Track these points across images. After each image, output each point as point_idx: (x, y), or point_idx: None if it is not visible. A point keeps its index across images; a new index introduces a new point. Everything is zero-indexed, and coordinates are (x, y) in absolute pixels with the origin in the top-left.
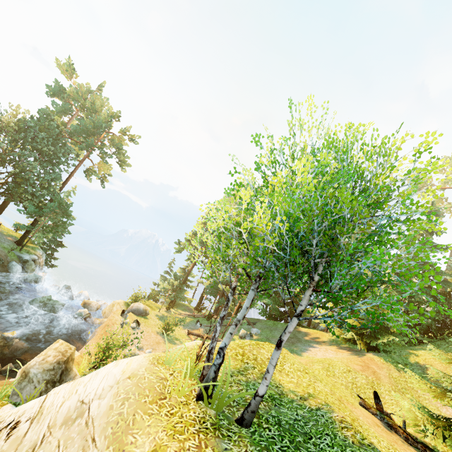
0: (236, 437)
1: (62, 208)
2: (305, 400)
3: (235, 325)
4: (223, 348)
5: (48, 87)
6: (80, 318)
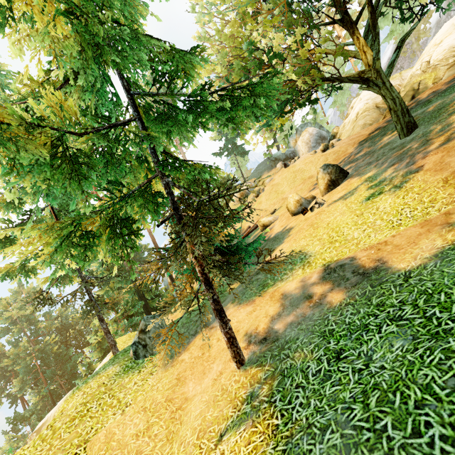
0: None
1: None
2: None
3: None
4: None
5: None
6: None
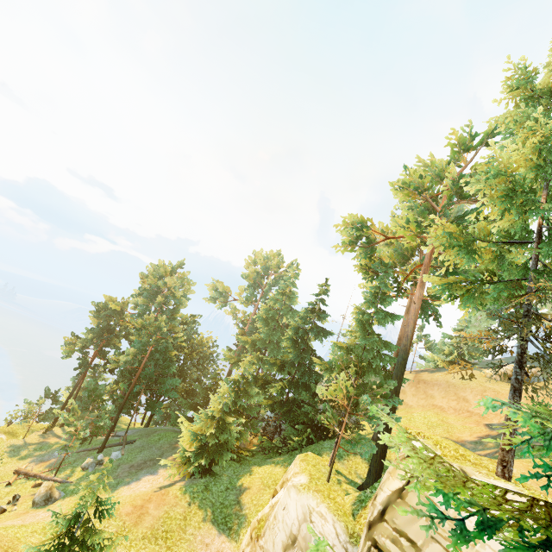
0: None
1: None
2: None
3: None
4: None
5: None
6: None
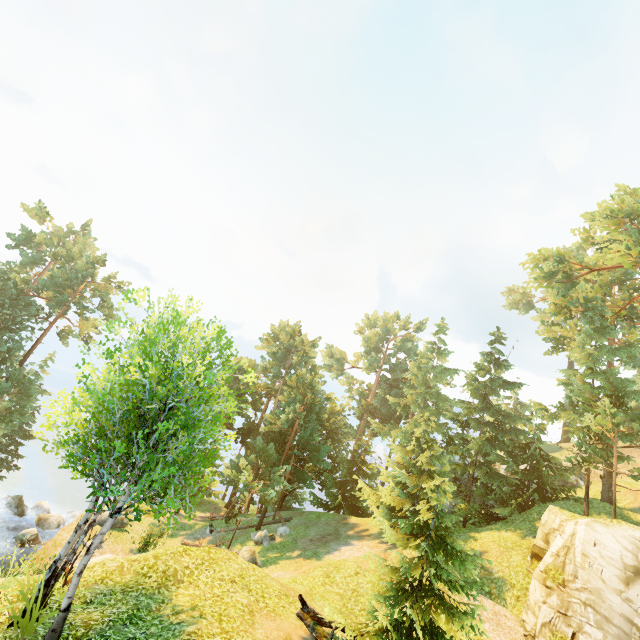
0: None
1: (22, 387)
2: (177, 614)
3: (75, 532)
4: (57, 561)
5: (11, 238)
6: (21, 543)
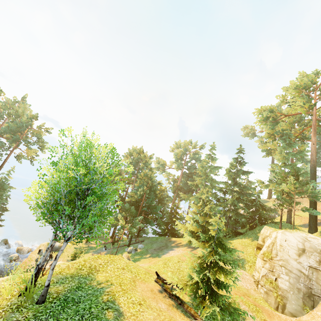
0: (26, 310)
1: None
2: (100, 284)
3: (46, 251)
4: (39, 265)
5: None
6: (10, 261)
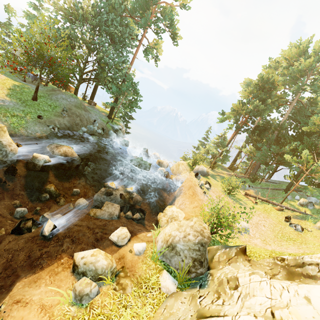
0: None
1: (132, 87)
2: None
3: None
4: None
5: None
6: (162, 175)
